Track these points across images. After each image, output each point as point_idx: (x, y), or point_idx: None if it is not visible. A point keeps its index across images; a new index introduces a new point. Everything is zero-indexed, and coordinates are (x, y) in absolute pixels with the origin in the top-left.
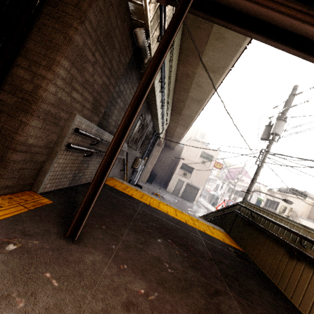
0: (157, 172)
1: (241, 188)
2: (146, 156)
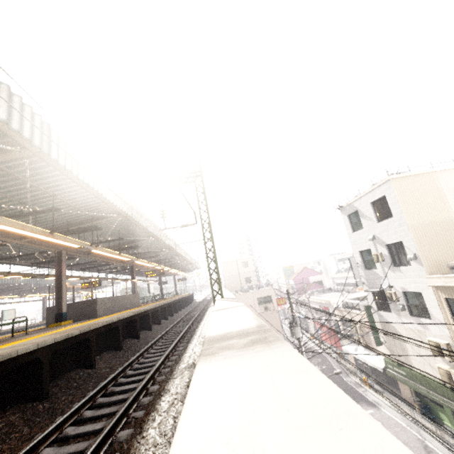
0: None
1: (317, 305)
2: None
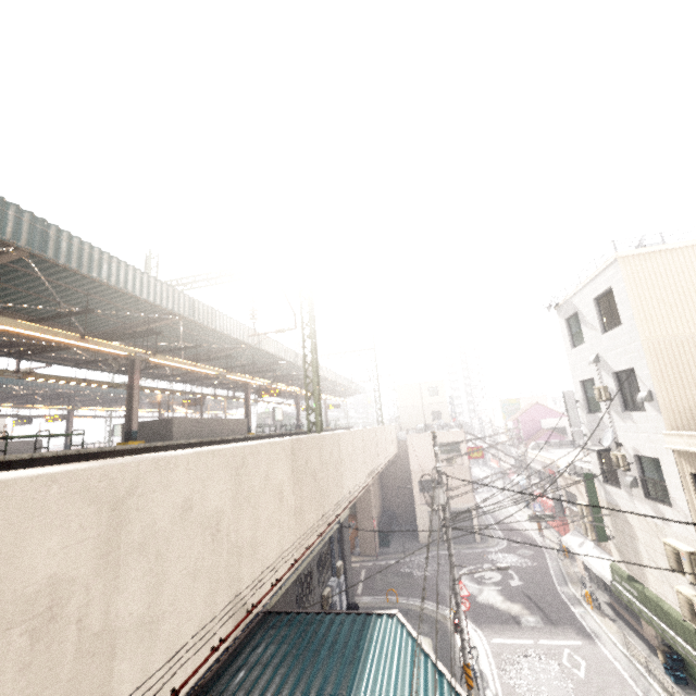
0: (393, 508)
1: (540, 465)
2: (340, 558)
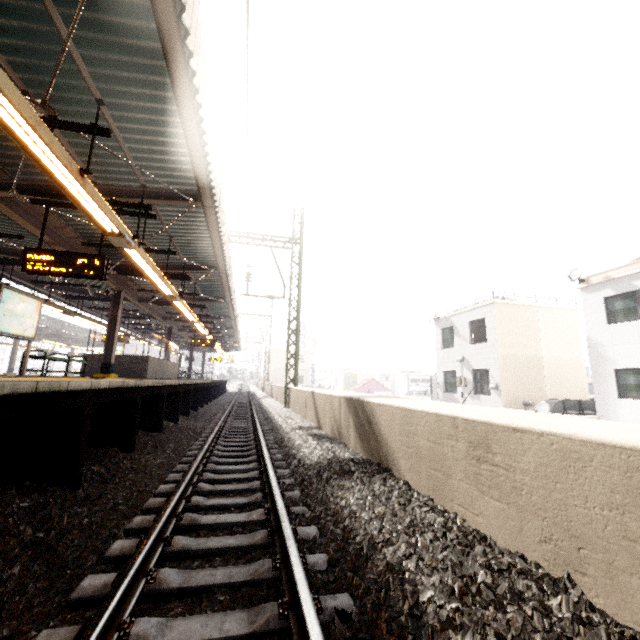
0: None
1: None
2: None
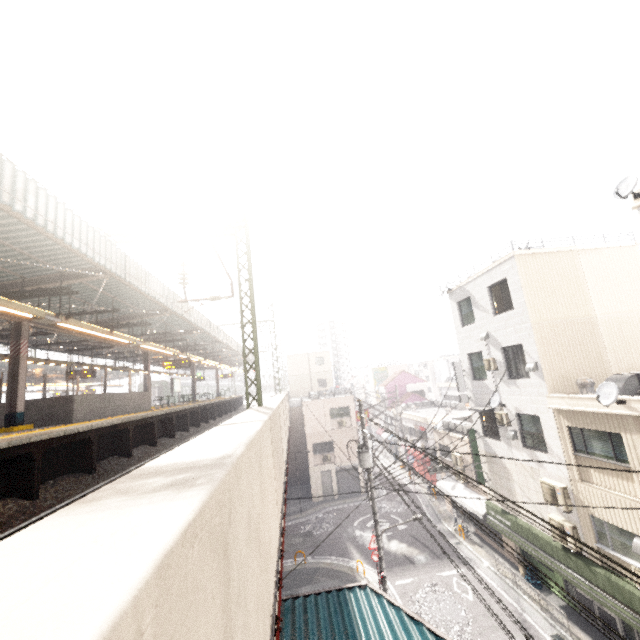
0: None
1: (411, 423)
2: None
